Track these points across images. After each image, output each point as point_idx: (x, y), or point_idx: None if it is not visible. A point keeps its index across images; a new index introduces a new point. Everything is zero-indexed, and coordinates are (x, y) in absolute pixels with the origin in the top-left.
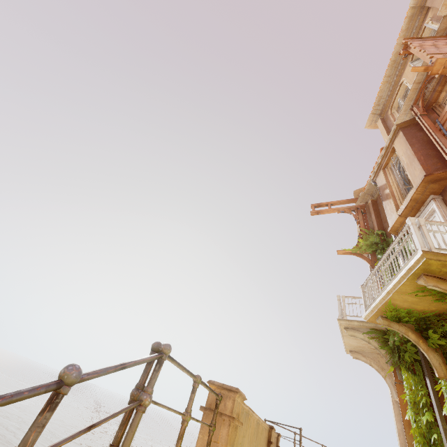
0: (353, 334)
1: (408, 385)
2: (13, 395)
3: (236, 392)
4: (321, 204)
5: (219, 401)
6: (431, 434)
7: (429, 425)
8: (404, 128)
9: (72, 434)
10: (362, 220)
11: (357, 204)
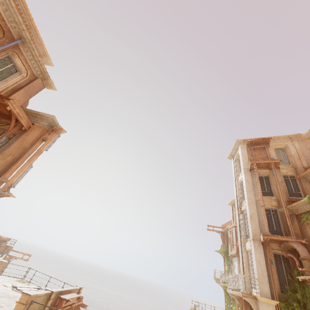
0: (217, 281)
1: (227, 297)
2: None
3: None
4: (211, 226)
5: None
6: (229, 308)
7: (229, 306)
8: (235, 228)
9: None
10: (223, 239)
11: (222, 231)
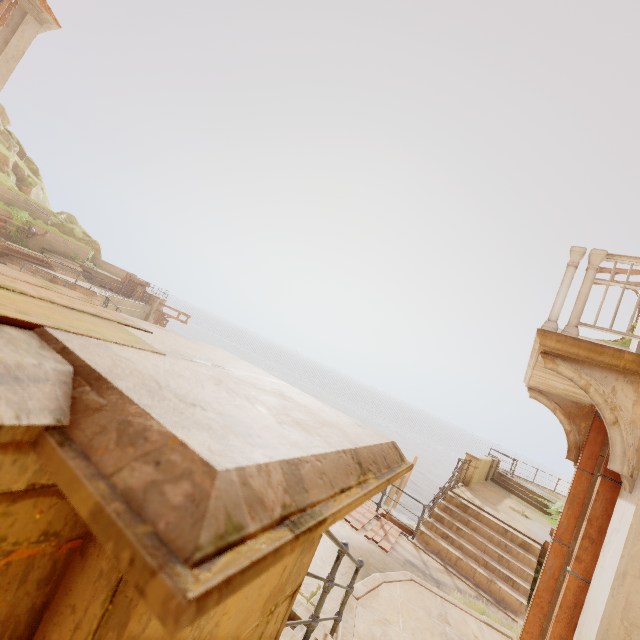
0: None
1: None
2: (451, 477)
3: (478, 460)
4: (603, 270)
5: (470, 462)
6: None
7: None
8: None
9: (453, 479)
10: None
11: None
